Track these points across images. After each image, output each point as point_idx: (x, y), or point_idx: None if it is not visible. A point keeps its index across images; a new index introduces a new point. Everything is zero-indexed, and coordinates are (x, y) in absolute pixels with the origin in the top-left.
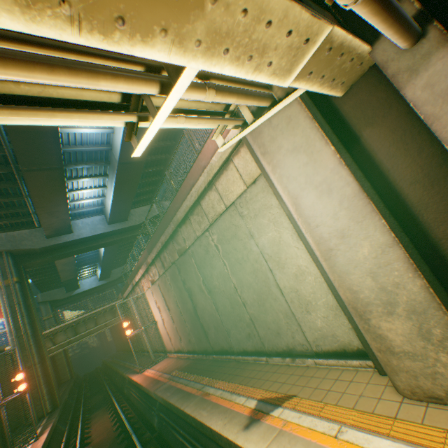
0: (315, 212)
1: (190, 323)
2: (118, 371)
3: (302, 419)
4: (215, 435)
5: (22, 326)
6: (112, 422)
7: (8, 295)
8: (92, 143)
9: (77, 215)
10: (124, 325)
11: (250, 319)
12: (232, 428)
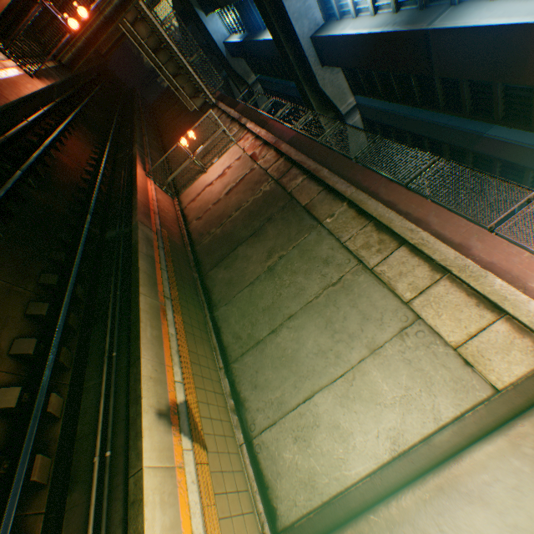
0: (465, 533)
1: (223, 234)
2: (135, 130)
3: (192, 488)
4: (137, 368)
5: None
6: (87, 165)
7: None
8: None
9: None
10: (190, 133)
11: (258, 341)
12: (152, 394)
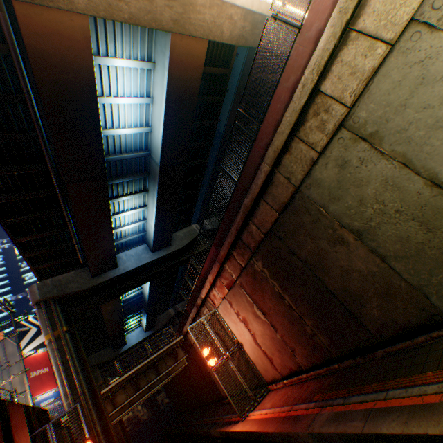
0: None
1: (311, 315)
2: (196, 432)
3: None
4: None
5: (77, 385)
6: None
7: (59, 348)
8: (130, 150)
9: (119, 248)
10: (204, 353)
11: None
12: None
